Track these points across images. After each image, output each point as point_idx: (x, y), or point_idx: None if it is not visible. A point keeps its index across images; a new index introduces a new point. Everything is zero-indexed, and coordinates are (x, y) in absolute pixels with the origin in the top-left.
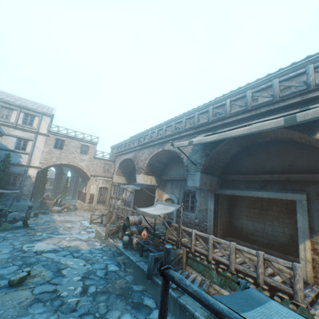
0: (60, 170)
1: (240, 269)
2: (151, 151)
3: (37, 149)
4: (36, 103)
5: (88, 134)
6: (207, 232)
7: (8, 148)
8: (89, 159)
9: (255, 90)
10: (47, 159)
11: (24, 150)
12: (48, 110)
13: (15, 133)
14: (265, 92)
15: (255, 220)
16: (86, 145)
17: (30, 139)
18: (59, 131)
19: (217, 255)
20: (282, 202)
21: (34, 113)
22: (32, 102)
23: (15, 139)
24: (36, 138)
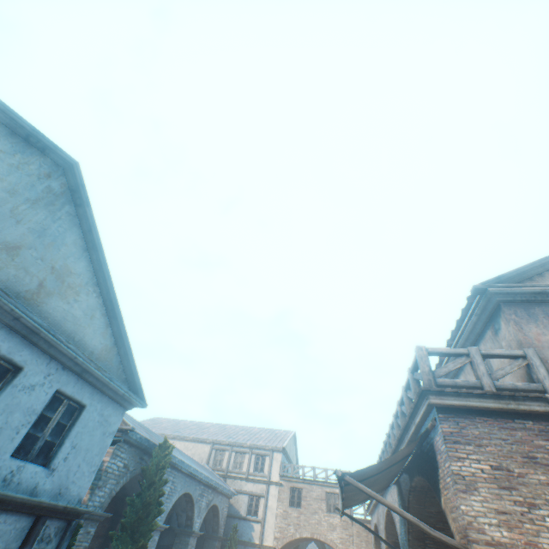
0: (321, 547)
1: None
2: (382, 509)
3: (269, 510)
4: (272, 432)
5: (332, 469)
6: None
7: (240, 513)
8: (342, 522)
9: (399, 402)
10: (282, 529)
11: (256, 514)
12: (280, 440)
13: (247, 488)
14: (464, 375)
15: None
16: (332, 491)
17: (261, 494)
18: (292, 473)
19: None
20: None
21: (264, 452)
22: (267, 433)
23: (247, 497)
24: (267, 491)
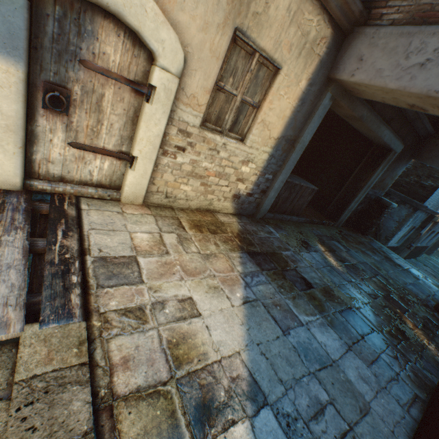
0: None
1: None
2: None
3: None
4: None
5: None
6: None
7: None
8: None
9: None
10: None
11: None
12: None
13: None
14: None
15: None
16: None
17: None
18: None
19: None
20: None
21: None
22: None
23: None
24: None
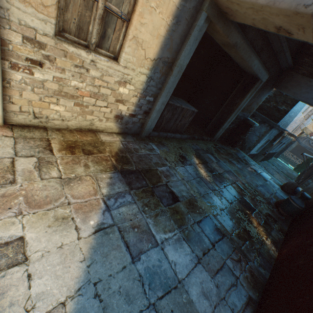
0: None
1: (297, 163)
2: None
3: None
4: None
5: None
6: (286, 151)
7: None
8: None
9: None
10: None
11: None
12: None
13: None
14: None
15: (299, 152)
16: None
17: None
18: None
19: (293, 159)
20: (311, 153)
21: None
22: None
23: None
24: None
